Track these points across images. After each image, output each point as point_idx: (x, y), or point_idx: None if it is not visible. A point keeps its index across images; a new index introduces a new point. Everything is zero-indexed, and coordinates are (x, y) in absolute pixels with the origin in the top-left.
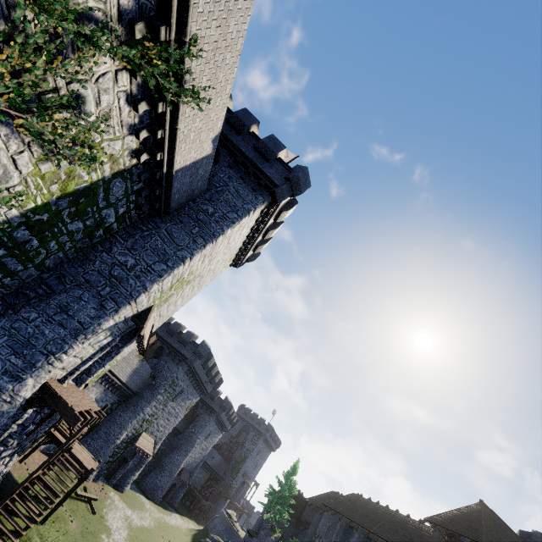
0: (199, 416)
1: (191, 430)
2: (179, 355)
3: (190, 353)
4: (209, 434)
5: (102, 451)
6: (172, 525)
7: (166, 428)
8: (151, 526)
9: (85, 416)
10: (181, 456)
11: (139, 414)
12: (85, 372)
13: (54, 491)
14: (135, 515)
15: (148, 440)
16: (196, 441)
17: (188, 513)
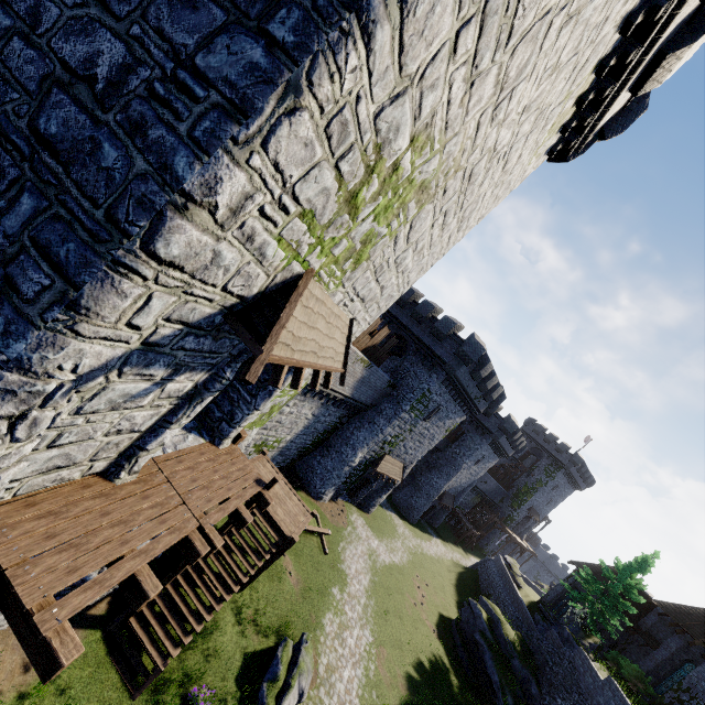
0: (465, 434)
1: (455, 450)
2: (432, 355)
3: (448, 354)
4: (480, 459)
5: (334, 473)
6: (431, 556)
7: (417, 451)
8: (403, 561)
9: (142, 588)
10: (441, 479)
11: (376, 435)
12: (224, 417)
13: (235, 572)
14: (383, 546)
15: (394, 464)
16: (461, 466)
17: (452, 536)
